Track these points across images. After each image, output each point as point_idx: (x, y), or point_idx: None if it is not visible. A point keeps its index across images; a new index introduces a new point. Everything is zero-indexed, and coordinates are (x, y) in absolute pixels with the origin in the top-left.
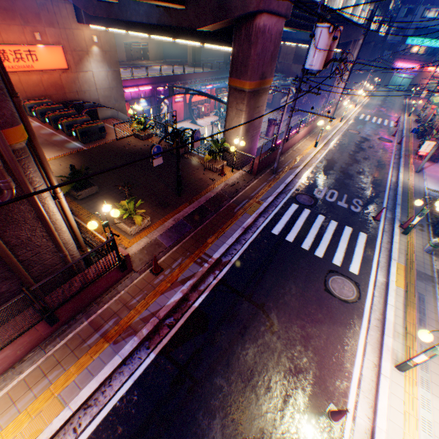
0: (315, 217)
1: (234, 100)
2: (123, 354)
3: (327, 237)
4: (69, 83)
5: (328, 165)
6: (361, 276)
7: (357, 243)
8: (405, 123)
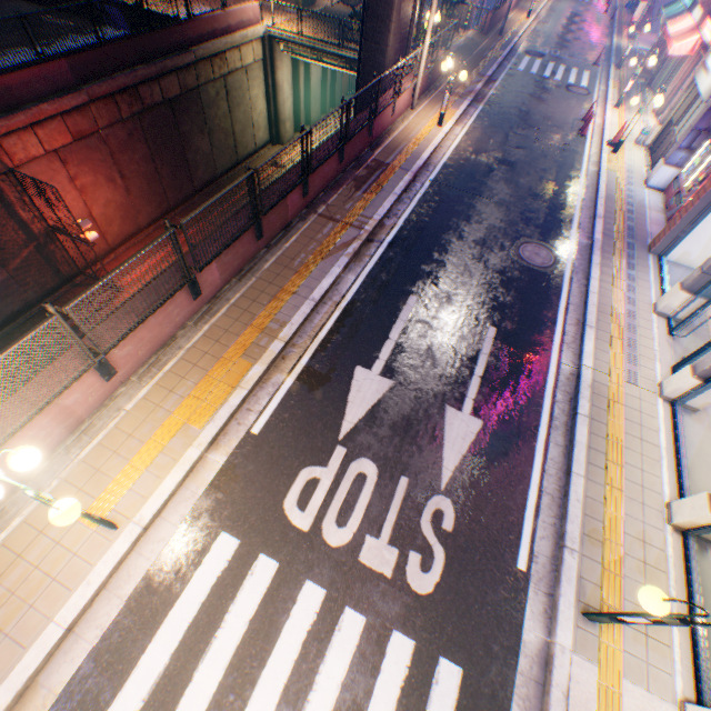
0: (547, 64)
1: None
2: (468, 102)
3: (560, 73)
4: None
5: (544, 35)
6: (589, 88)
7: (583, 77)
8: (618, 1)
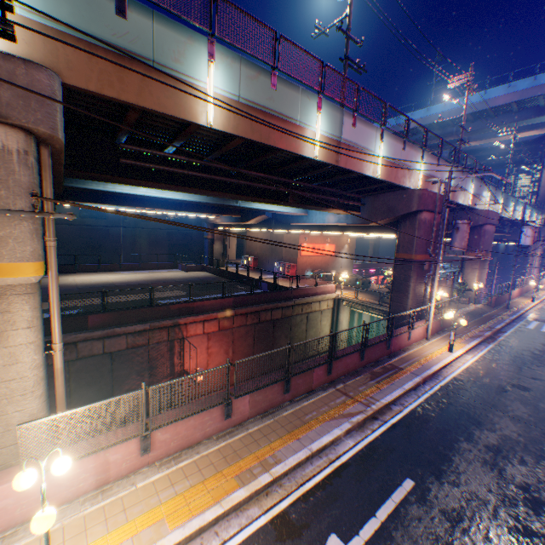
0: None
1: (468, 263)
2: (477, 340)
3: None
4: (331, 262)
5: None
6: None
7: None
8: None
